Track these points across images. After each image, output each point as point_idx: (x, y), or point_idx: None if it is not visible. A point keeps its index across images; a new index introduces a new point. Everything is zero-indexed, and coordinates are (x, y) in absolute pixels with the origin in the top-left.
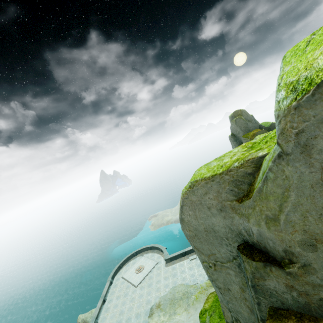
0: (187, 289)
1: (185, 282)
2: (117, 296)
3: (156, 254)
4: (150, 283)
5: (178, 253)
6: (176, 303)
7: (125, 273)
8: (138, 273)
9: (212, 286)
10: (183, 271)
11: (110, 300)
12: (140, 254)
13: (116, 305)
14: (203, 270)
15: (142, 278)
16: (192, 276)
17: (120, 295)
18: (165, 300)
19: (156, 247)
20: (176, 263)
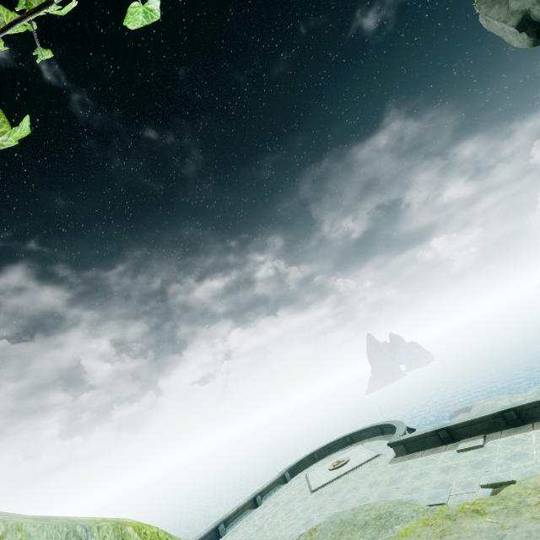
0: (396, 508)
1: (410, 496)
2: (277, 502)
3: (386, 441)
4: (336, 490)
5: (427, 431)
6: (346, 532)
7: (315, 468)
8: (330, 470)
9: (477, 513)
10: (423, 474)
11: (264, 506)
12: (359, 441)
13: (264, 515)
14: (485, 476)
15: (329, 479)
16: (439, 486)
17: (281, 502)
18: (332, 521)
19: (389, 424)
20: (418, 457)
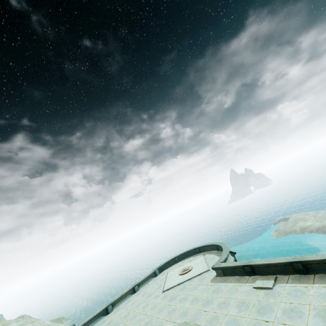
0: None
1: None
2: (145, 292)
3: (217, 258)
4: (174, 296)
5: (237, 264)
6: None
7: (173, 269)
8: (179, 275)
9: None
10: (225, 304)
11: (138, 293)
12: (203, 252)
13: (134, 303)
14: None
15: (175, 284)
16: (229, 324)
17: (146, 293)
18: None
19: (220, 246)
20: (228, 283)
